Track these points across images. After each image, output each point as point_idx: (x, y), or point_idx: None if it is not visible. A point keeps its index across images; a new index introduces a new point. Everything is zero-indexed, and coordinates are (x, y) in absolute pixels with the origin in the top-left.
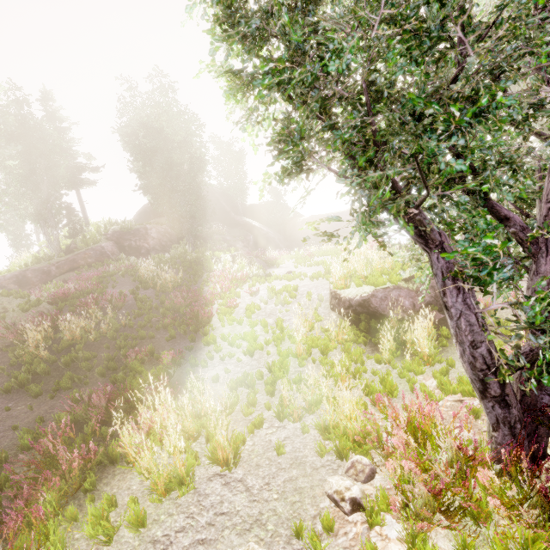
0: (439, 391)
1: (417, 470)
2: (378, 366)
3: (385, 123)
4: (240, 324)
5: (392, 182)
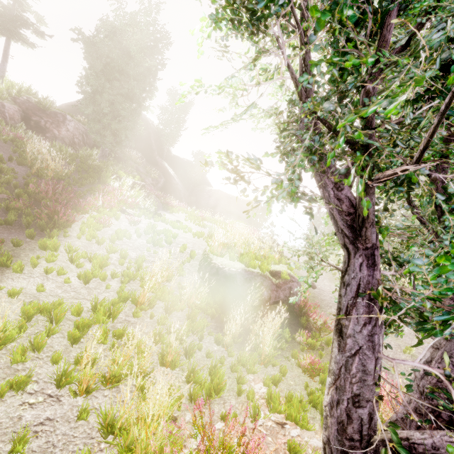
0: (264, 403)
1: None
2: (215, 347)
3: (412, 23)
4: (99, 243)
5: (370, 124)
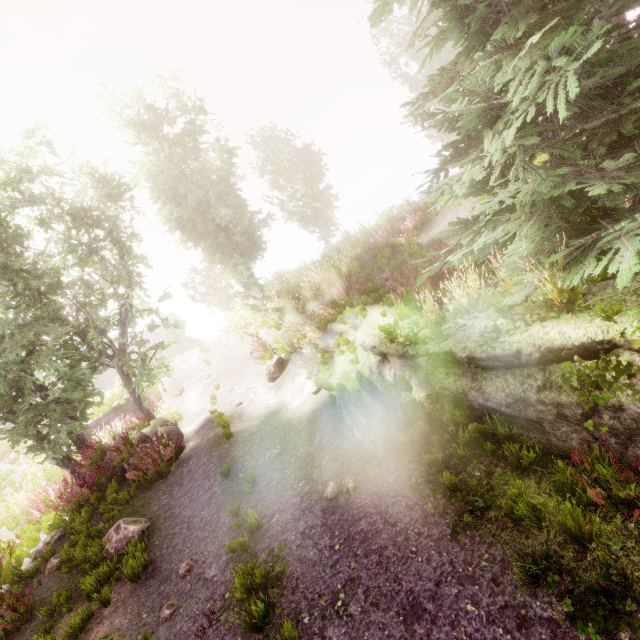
0: None
1: (27, 506)
2: None
3: None
4: None
5: None
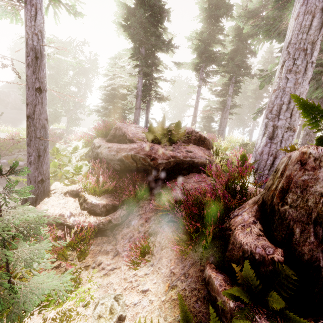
0: None
1: None
2: None
3: None
4: None
5: None
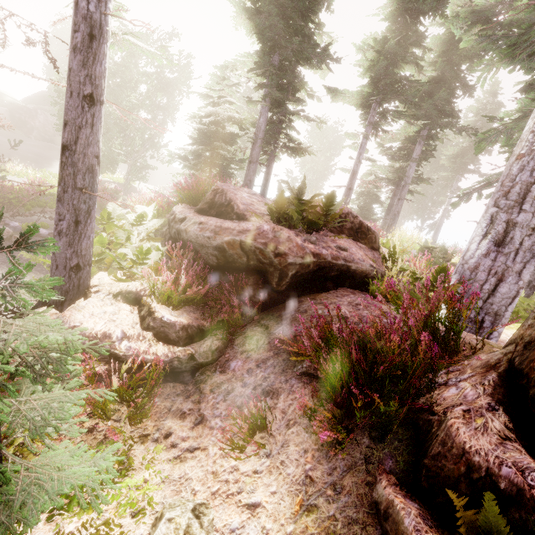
0: None
1: None
2: None
3: None
4: None
5: None
